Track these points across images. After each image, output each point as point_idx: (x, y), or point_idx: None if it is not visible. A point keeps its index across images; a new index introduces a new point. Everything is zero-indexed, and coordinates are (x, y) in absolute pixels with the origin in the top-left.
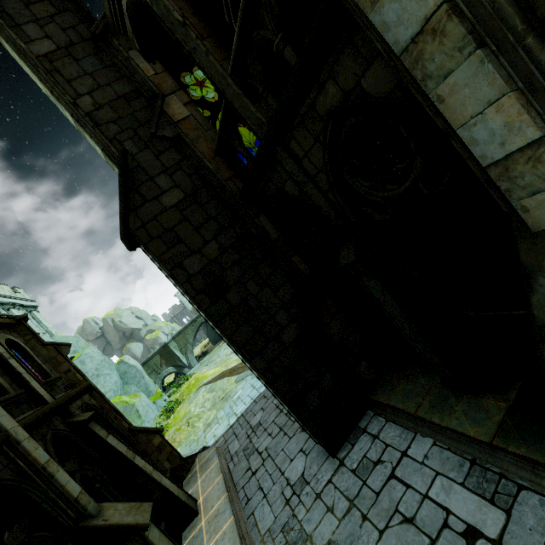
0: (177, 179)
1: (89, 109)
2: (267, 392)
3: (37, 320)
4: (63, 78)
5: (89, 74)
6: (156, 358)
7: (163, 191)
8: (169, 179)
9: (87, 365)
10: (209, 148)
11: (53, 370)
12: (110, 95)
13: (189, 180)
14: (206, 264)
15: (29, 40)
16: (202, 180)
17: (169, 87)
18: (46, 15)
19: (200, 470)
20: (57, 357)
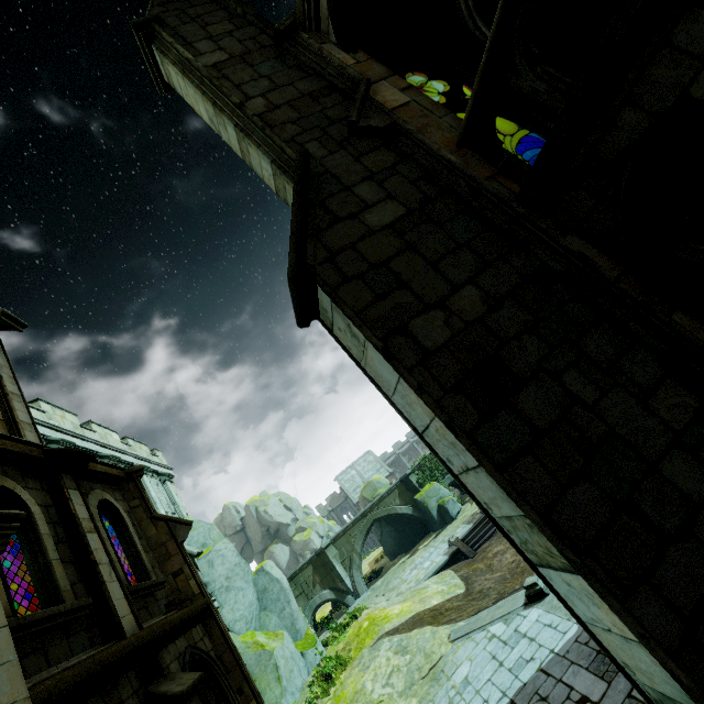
0: (391, 187)
1: (260, 111)
2: (545, 684)
3: (168, 494)
4: (231, 84)
5: (266, 77)
6: (307, 571)
7: (368, 205)
8: (378, 187)
9: (215, 569)
10: (447, 138)
11: (156, 567)
12: (290, 95)
13: (413, 189)
14: (459, 330)
15: (198, 54)
16: (436, 188)
17: (377, 74)
18: (223, 32)
19: None
20: (168, 543)
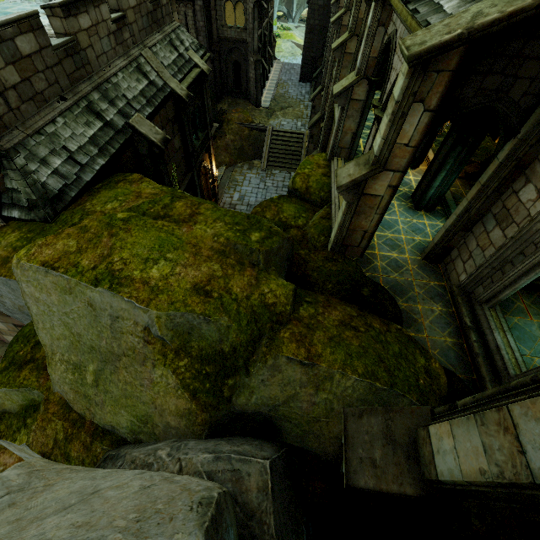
0: None
1: None
2: None
3: None
4: None
5: None
6: None
7: None
8: None
9: None
10: None
11: None
12: None
13: (327, 2)
14: (313, 24)
15: None
16: (329, 4)
17: None
18: None
19: (276, 63)
20: None
